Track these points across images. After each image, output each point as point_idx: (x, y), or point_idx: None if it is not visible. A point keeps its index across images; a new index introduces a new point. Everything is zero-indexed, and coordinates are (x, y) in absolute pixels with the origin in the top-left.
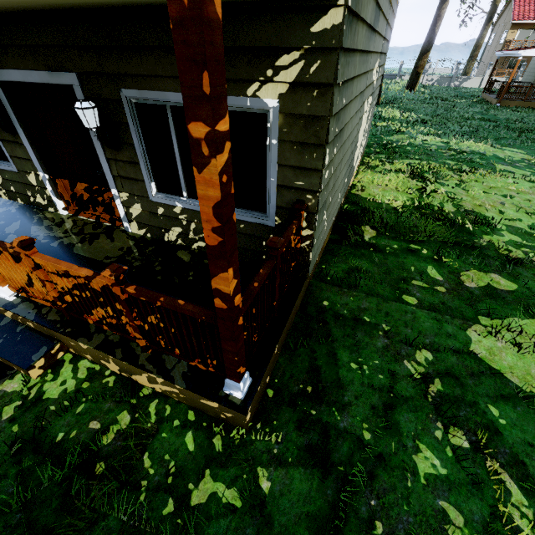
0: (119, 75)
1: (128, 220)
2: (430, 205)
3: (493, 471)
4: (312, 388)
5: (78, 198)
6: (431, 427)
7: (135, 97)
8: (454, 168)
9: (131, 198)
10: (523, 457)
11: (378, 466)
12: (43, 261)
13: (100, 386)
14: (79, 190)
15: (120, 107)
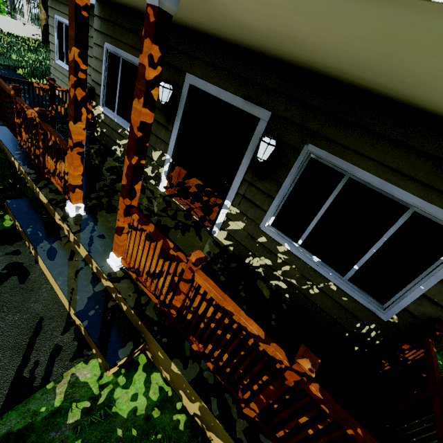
0: (316, 133)
1: (220, 227)
2: None
3: None
4: None
5: (184, 187)
6: None
7: (317, 154)
8: None
9: (240, 215)
10: None
11: None
12: (208, 286)
13: (170, 424)
14: (191, 182)
15: (294, 153)
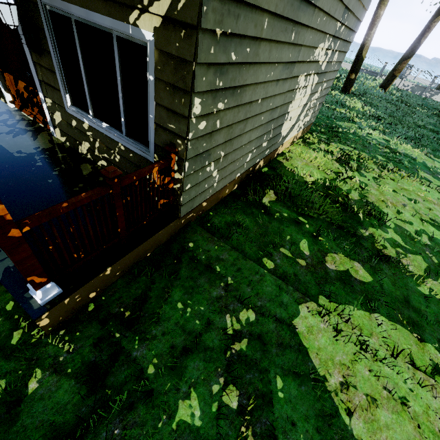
0: None
1: (53, 125)
2: (339, 188)
3: (244, 436)
4: (130, 313)
5: (21, 95)
6: (213, 380)
7: (47, 3)
8: (380, 163)
9: (54, 105)
10: (279, 433)
11: (142, 400)
12: None
13: None
14: (21, 87)
15: (38, 11)
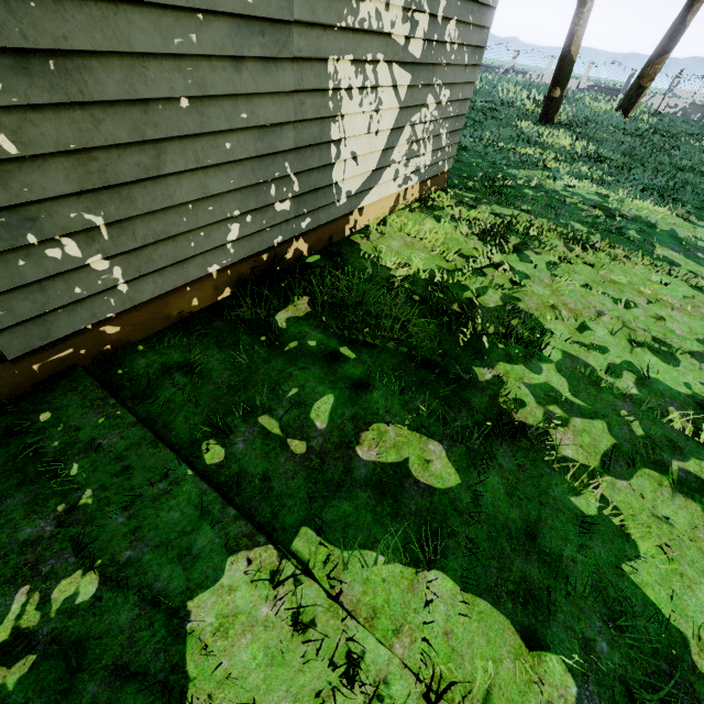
0: None
1: None
2: (463, 286)
3: None
4: None
5: None
6: None
7: None
8: (571, 236)
9: None
10: None
11: None
12: None
13: None
14: None
15: None
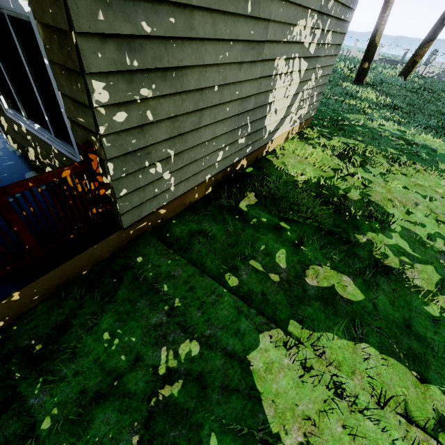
0: None
1: (5, 132)
2: (336, 187)
3: None
4: (41, 347)
5: None
6: (124, 439)
7: None
8: (390, 157)
9: None
10: None
11: None
12: None
13: None
14: None
15: None
